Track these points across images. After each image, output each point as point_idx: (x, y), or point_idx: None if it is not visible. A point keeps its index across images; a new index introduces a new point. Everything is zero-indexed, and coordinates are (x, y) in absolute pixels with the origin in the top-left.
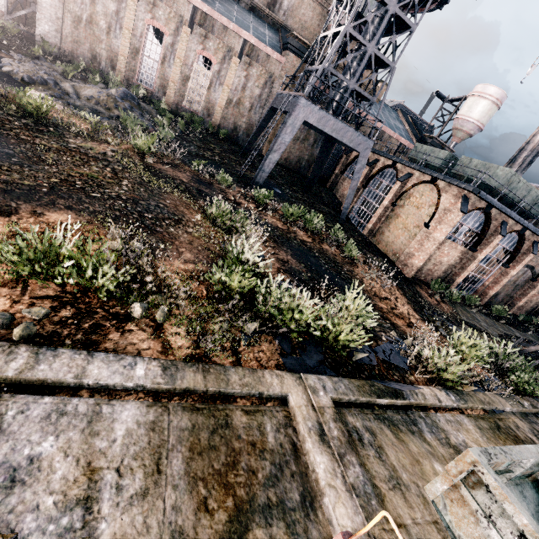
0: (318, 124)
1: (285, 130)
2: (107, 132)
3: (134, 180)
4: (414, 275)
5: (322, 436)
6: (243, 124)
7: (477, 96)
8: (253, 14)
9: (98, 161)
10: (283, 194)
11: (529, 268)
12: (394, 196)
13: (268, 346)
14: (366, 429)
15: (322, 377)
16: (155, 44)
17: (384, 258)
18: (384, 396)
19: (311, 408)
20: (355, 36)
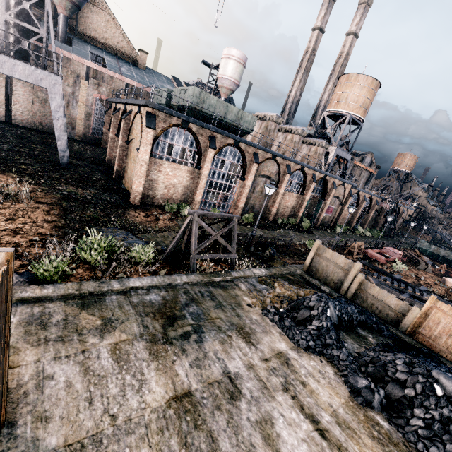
0: None
1: None
2: None
3: None
4: (151, 202)
5: None
6: None
7: (224, 58)
8: None
9: None
10: None
11: (266, 177)
12: (124, 134)
13: None
14: None
15: None
16: None
17: (108, 191)
18: None
19: None
20: None
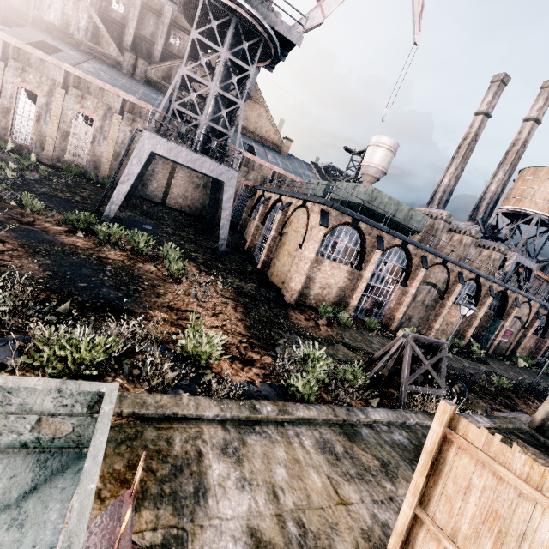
0: (169, 155)
1: (131, 162)
2: None
3: None
4: (303, 302)
5: None
6: None
7: (373, 145)
8: (148, 86)
9: None
10: (151, 230)
11: (431, 285)
12: (279, 225)
13: None
14: None
15: None
16: (28, 104)
17: (263, 285)
18: None
19: None
20: (194, 77)
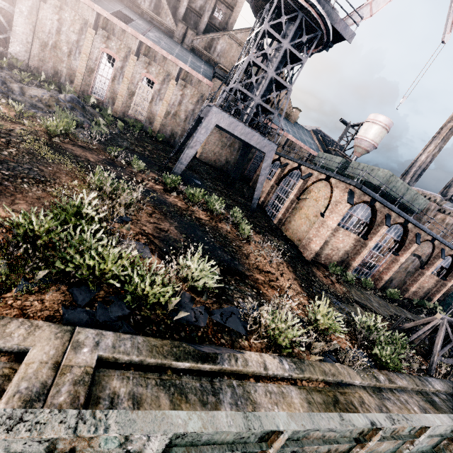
0: (229, 128)
1: (200, 131)
2: (36, 121)
3: (25, 150)
4: (315, 259)
5: (31, 402)
6: (179, 131)
7: (370, 122)
8: (193, 53)
9: None
10: (202, 185)
11: (416, 256)
12: (298, 191)
13: (55, 296)
14: (132, 396)
15: (105, 333)
16: (107, 66)
17: (287, 242)
18: (186, 359)
19: (49, 366)
20: (258, 63)
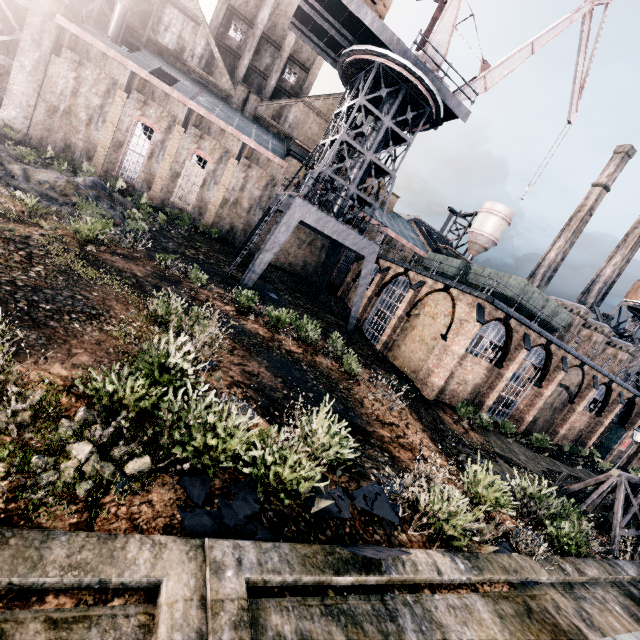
0: (317, 224)
1: (279, 229)
2: (52, 218)
3: (55, 267)
4: (437, 397)
5: None
6: (241, 225)
7: (486, 212)
8: (257, 124)
9: (10, 243)
10: (279, 300)
11: (563, 387)
12: (408, 305)
13: (163, 493)
14: (301, 636)
15: (243, 543)
16: (143, 139)
17: (400, 375)
18: (347, 570)
19: (196, 605)
20: (352, 144)
